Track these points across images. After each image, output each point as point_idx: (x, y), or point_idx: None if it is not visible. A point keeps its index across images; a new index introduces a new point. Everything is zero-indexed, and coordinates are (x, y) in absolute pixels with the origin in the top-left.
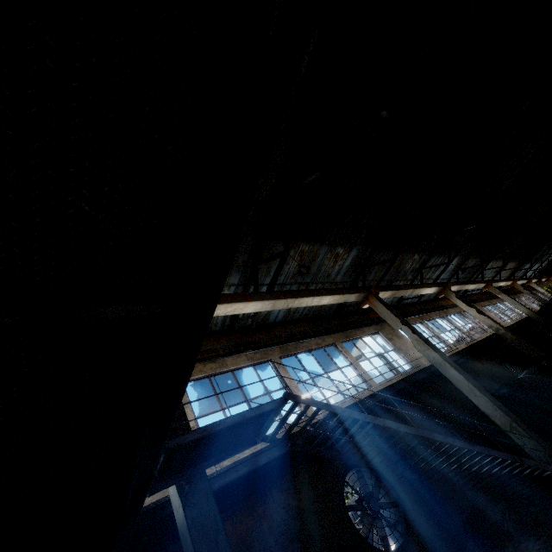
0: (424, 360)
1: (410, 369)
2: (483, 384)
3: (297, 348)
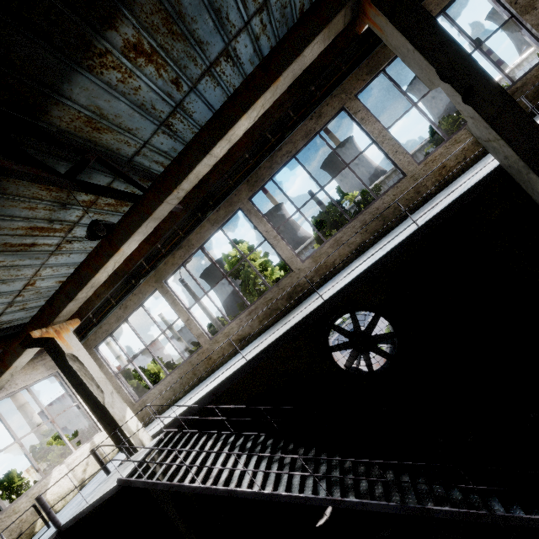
0: None
1: (529, 73)
2: None
3: (273, 165)
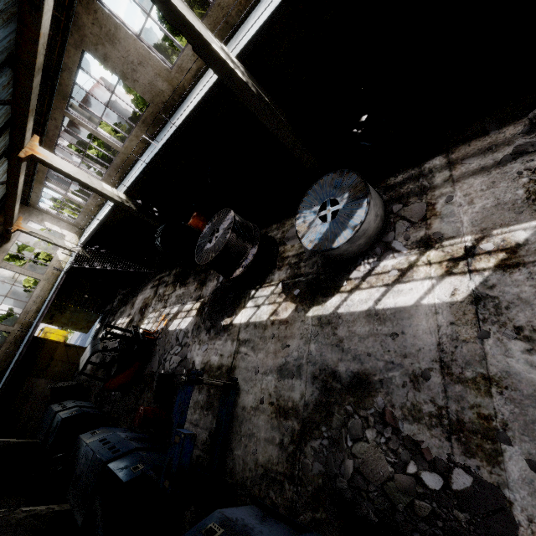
0: (162, 82)
1: (145, 113)
2: (260, 81)
3: (52, 141)
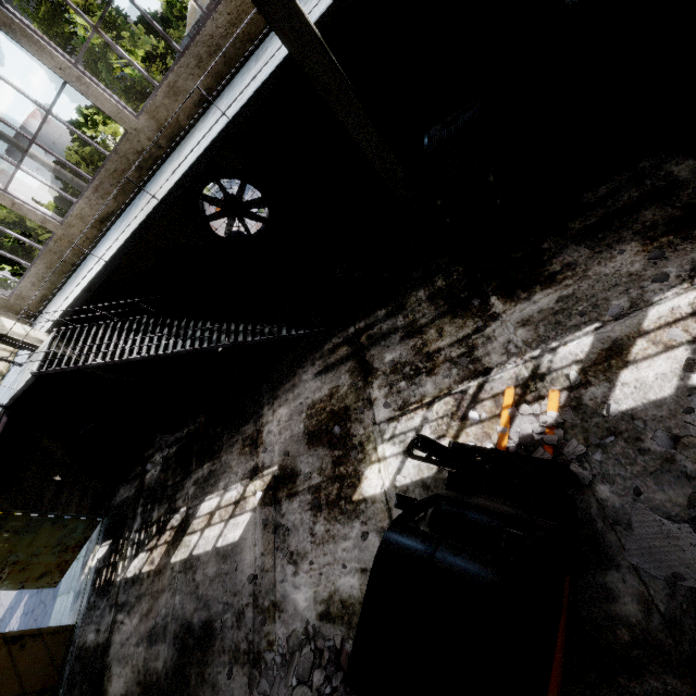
0: None
1: None
2: None
3: None
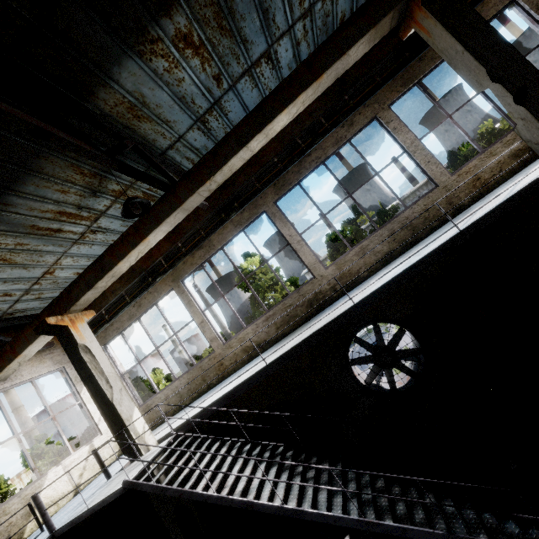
0: None
1: None
2: None
3: (301, 170)
